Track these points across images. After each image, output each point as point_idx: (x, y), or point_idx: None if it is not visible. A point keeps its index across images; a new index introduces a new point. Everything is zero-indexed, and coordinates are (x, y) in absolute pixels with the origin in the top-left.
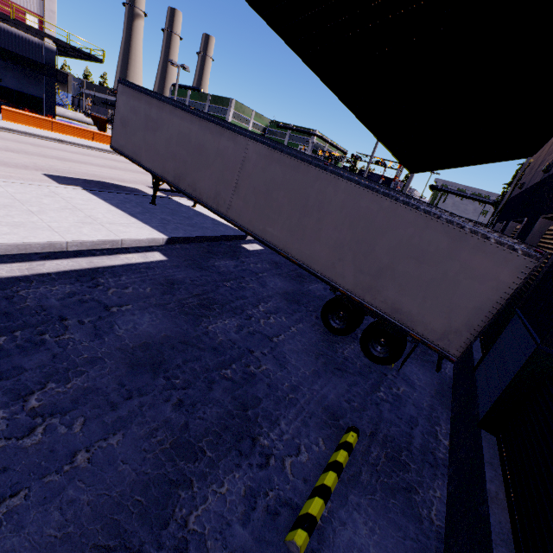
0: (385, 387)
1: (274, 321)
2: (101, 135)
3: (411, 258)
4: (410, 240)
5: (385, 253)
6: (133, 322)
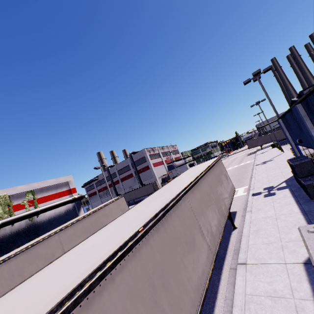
0: None
1: None
2: None
3: None
4: None
5: None
6: None
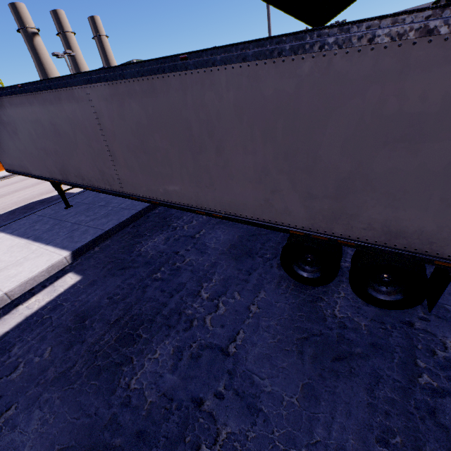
0: (424, 356)
1: (225, 310)
2: None
3: (394, 142)
4: (380, 110)
5: (340, 154)
6: (9, 450)
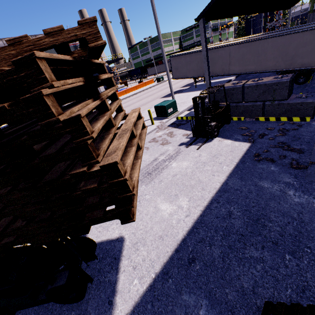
0: (307, 87)
1: None
2: (137, 86)
3: (302, 47)
4: (299, 42)
5: (292, 51)
6: None
